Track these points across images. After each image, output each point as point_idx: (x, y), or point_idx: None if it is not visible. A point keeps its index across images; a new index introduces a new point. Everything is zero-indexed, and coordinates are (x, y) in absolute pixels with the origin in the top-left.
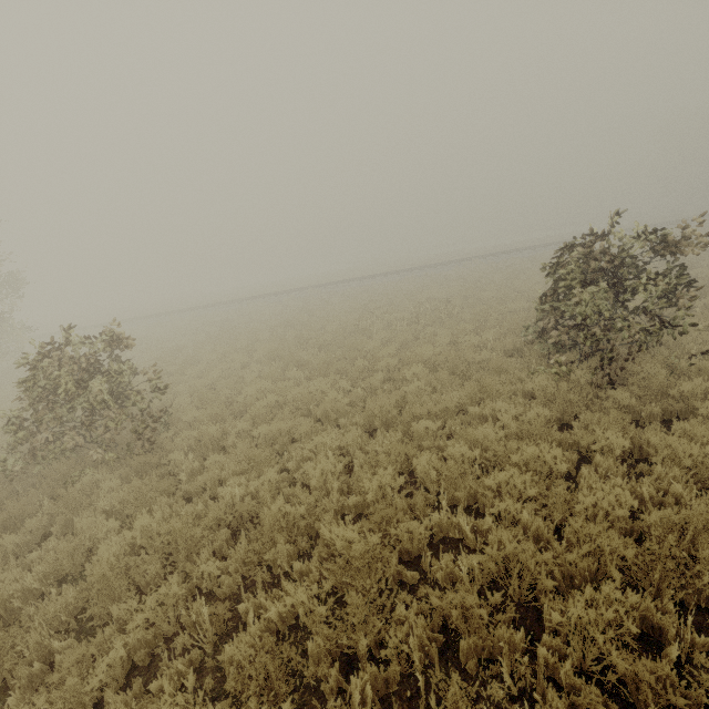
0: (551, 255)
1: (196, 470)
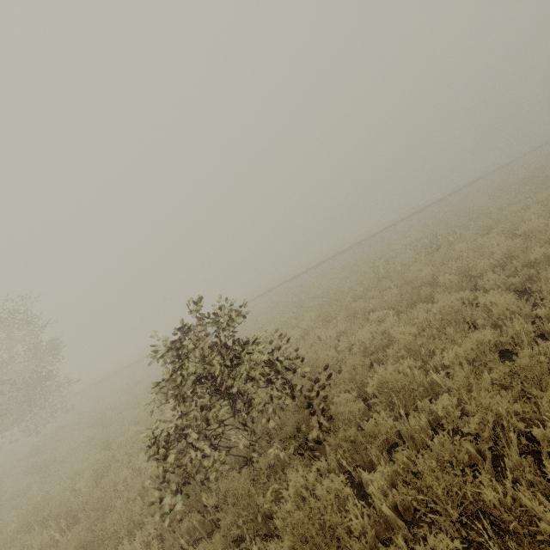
0: (463, 195)
1: (424, 427)
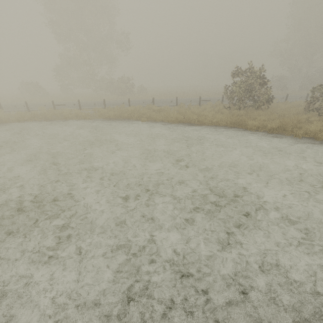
0: None
1: None
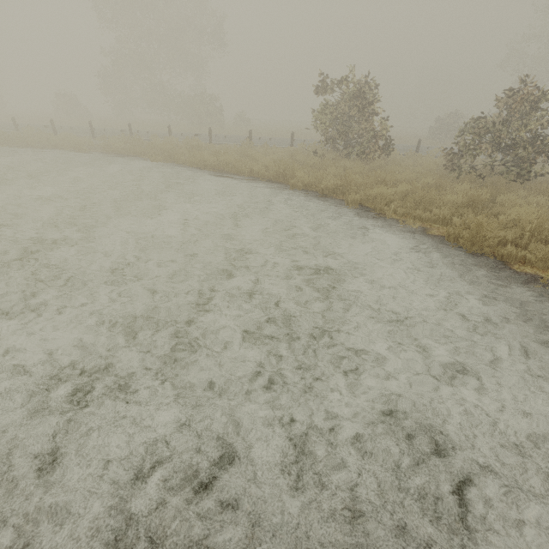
0: None
1: None
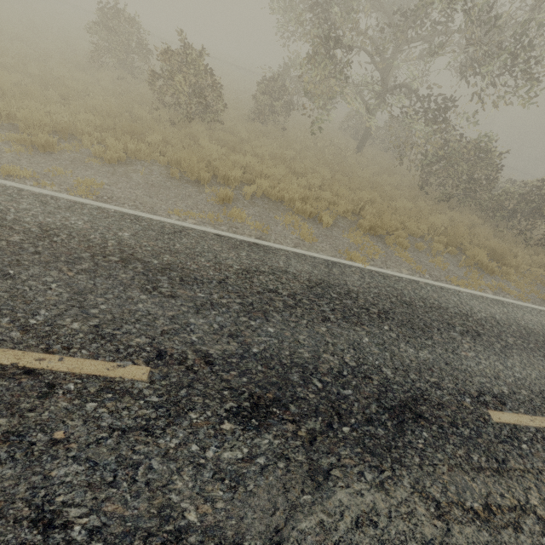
0: None
1: None
